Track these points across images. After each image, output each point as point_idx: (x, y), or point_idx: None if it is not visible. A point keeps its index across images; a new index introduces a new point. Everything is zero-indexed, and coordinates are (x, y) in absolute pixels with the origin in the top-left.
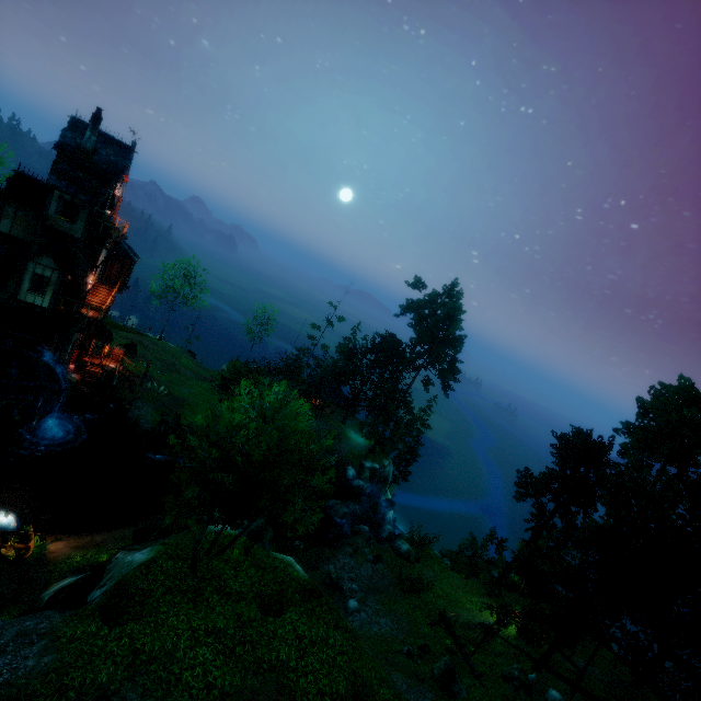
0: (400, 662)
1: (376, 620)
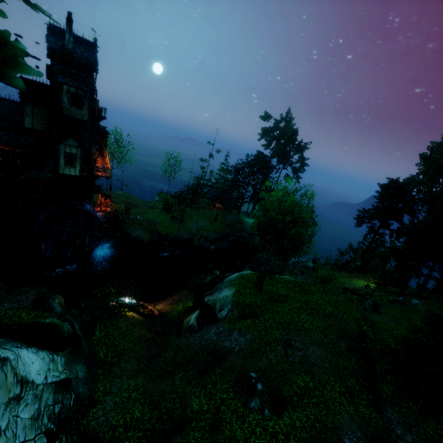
0: None
1: None
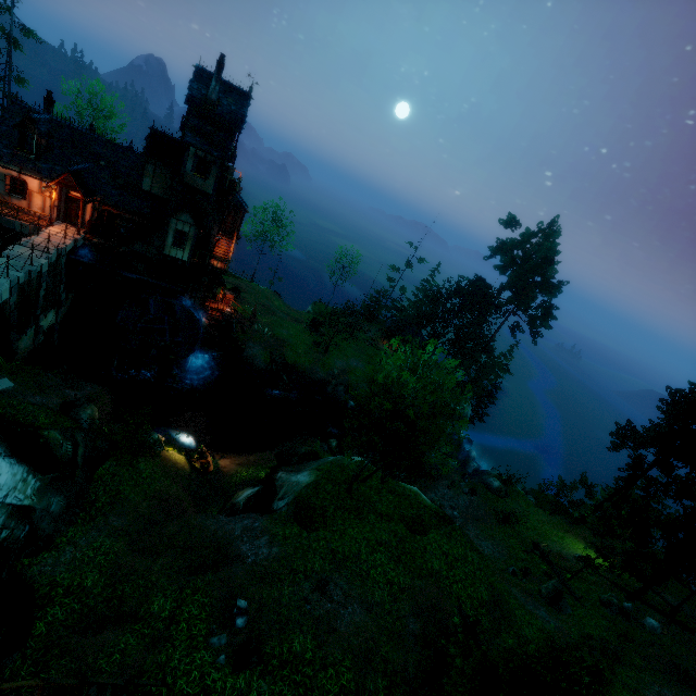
0: (509, 579)
1: (477, 543)
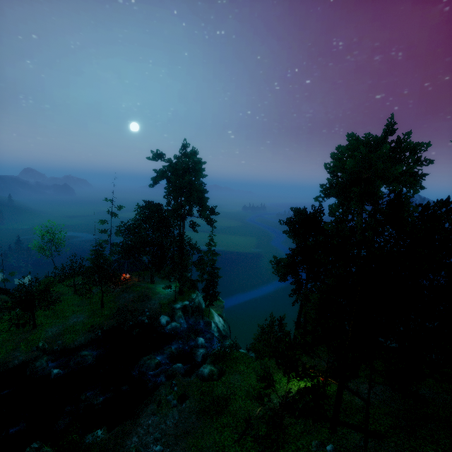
0: None
1: None
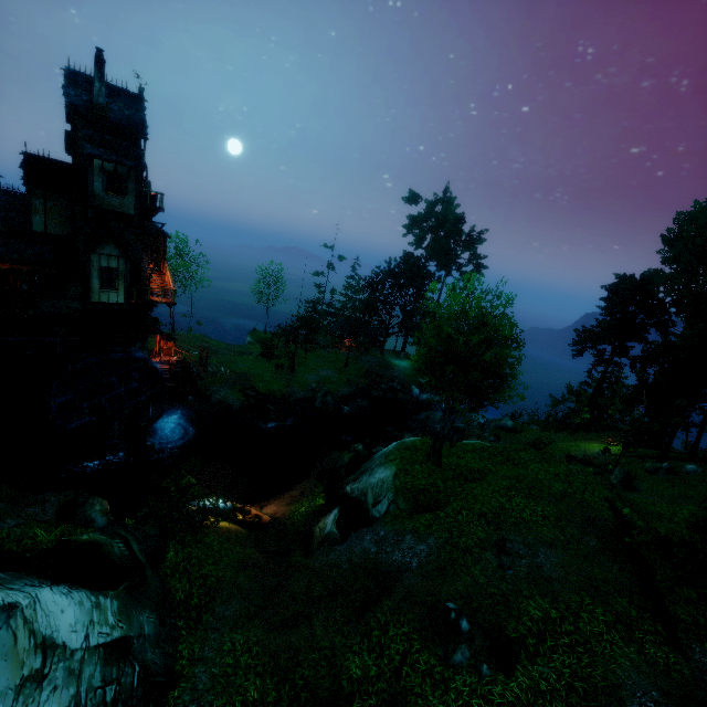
0: None
1: None
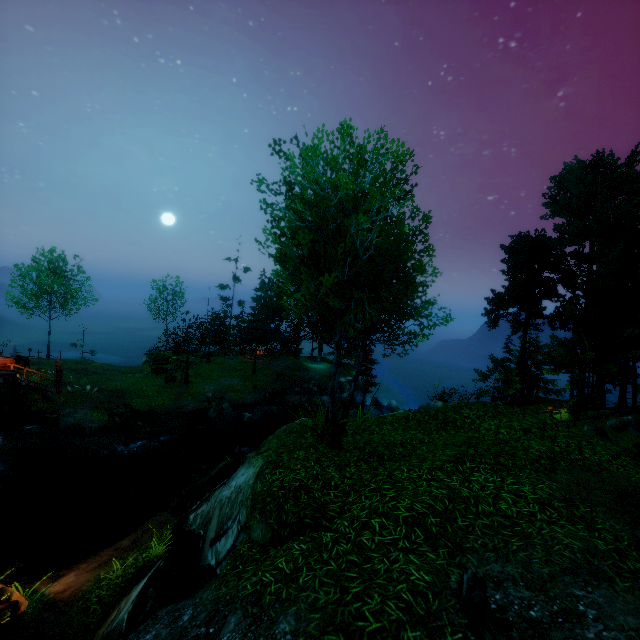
0: None
1: None
